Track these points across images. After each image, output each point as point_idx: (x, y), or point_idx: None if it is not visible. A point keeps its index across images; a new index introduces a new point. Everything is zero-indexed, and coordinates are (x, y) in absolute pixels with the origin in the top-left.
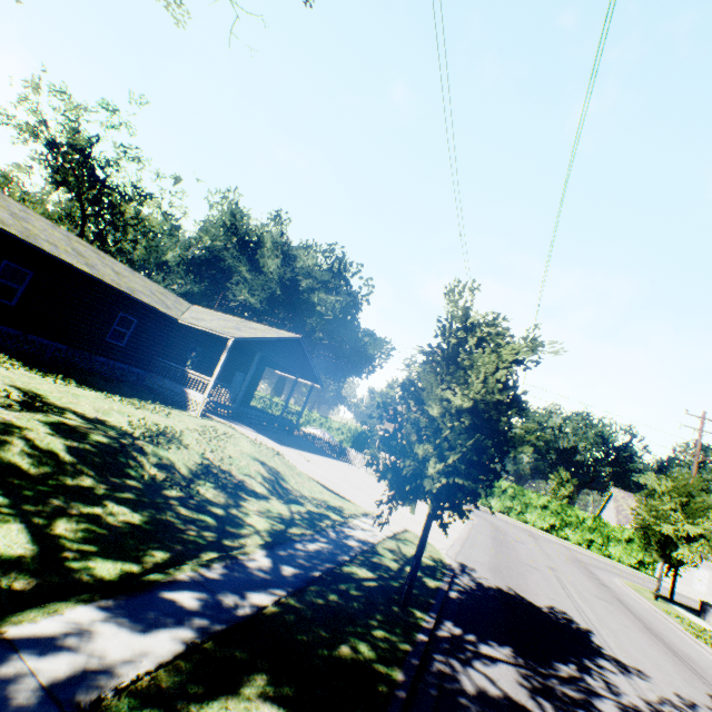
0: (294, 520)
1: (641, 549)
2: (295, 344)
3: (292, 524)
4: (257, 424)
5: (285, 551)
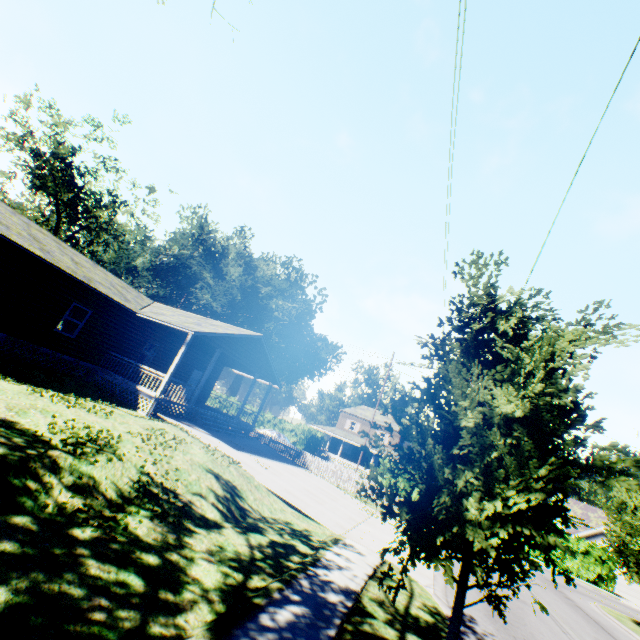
0: (254, 561)
1: (598, 561)
2: (256, 342)
3: (252, 570)
4: (212, 425)
5: (246, 636)
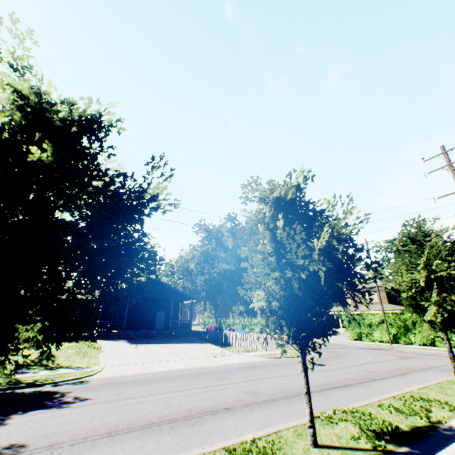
0: None
1: None
2: (157, 283)
3: None
4: (141, 337)
5: None
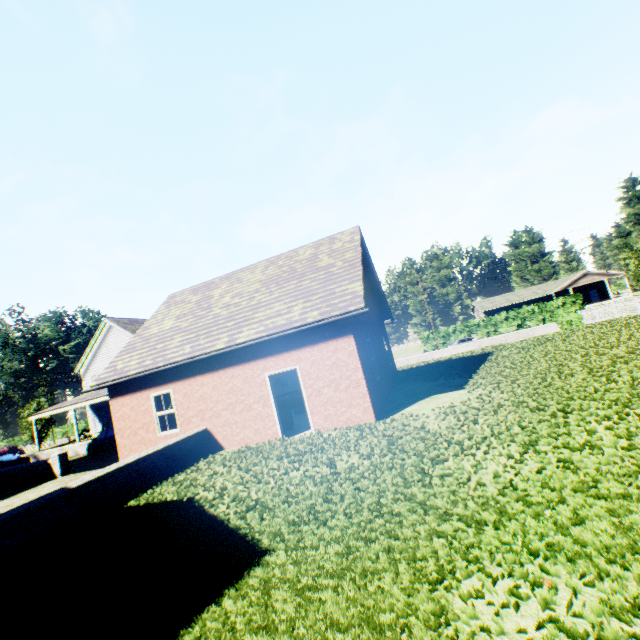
0: None
1: None
2: None
3: None
4: None
5: None
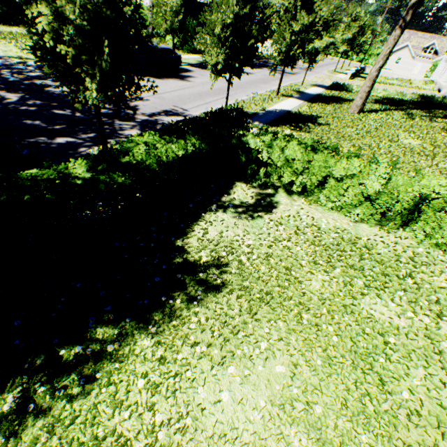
0: None
1: None
2: None
3: None
4: None
5: None
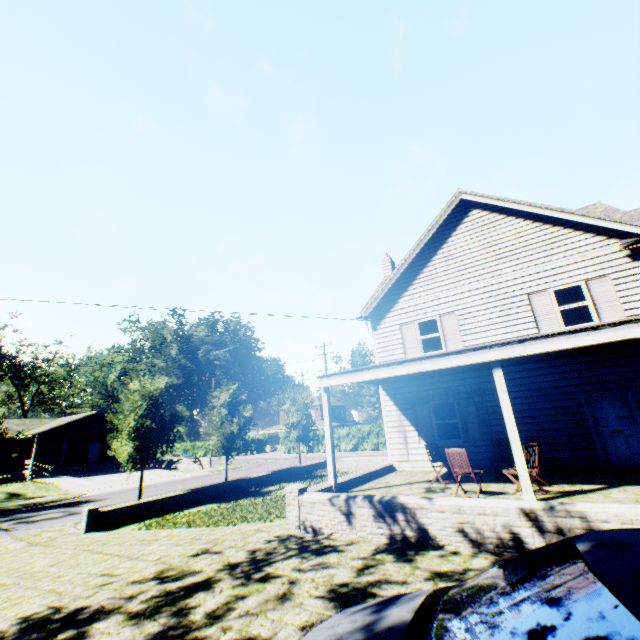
0: None
1: None
2: (100, 416)
3: None
4: (83, 471)
5: None
